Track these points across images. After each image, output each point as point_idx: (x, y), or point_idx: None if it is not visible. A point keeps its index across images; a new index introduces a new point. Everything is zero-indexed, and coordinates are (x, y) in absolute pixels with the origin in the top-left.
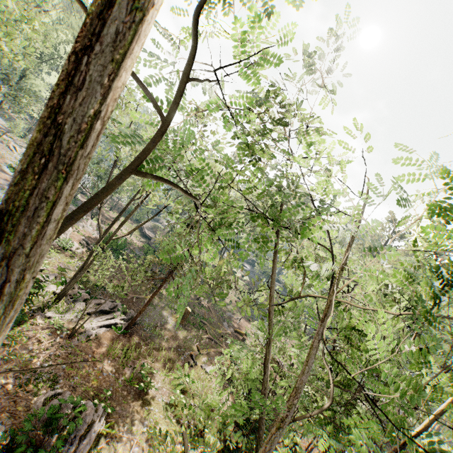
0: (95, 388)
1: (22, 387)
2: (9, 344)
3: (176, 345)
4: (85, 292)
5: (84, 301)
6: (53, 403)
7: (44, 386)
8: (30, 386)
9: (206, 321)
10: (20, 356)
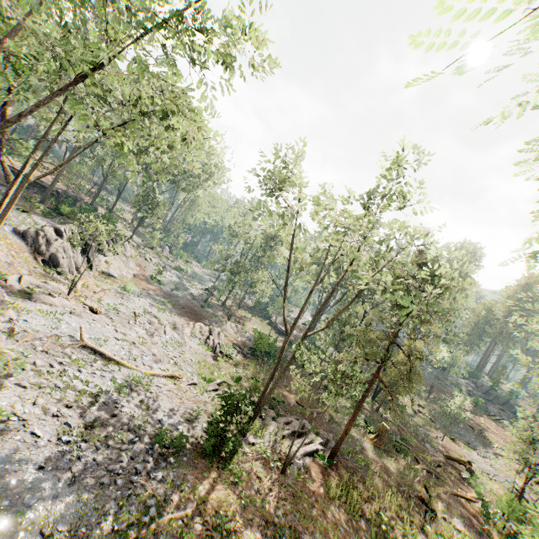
0: None
1: None
2: (236, 482)
3: (393, 481)
4: (268, 408)
5: (272, 420)
6: None
7: None
8: None
9: (405, 443)
10: (252, 500)
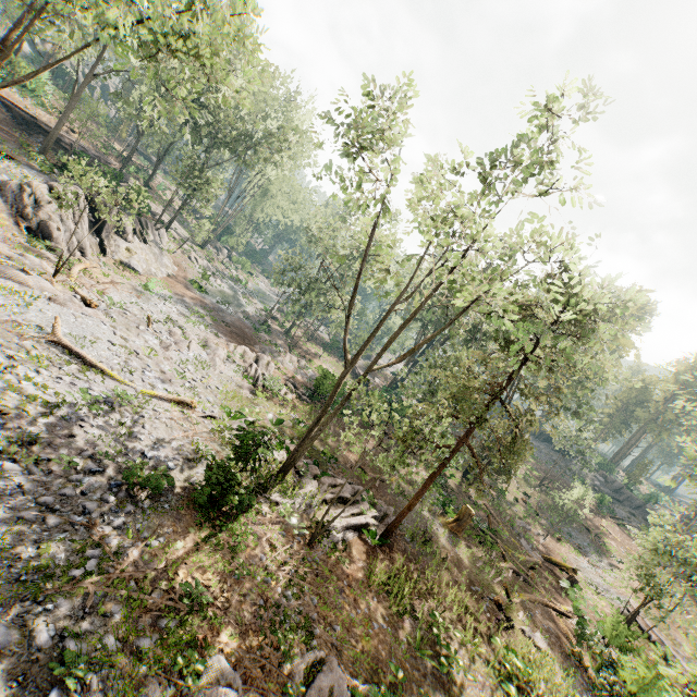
0: (369, 654)
1: (266, 637)
2: (235, 546)
3: (464, 577)
4: (312, 464)
5: (313, 479)
6: (319, 681)
7: (296, 640)
8: (276, 636)
9: (494, 534)
10: (253, 571)
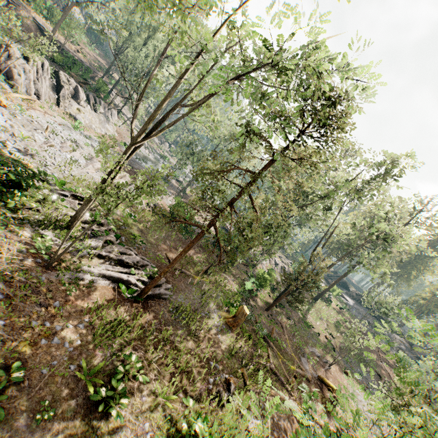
0: (18, 355)
1: None
2: None
3: (210, 353)
4: (114, 235)
5: (106, 243)
6: None
7: None
8: None
9: (272, 342)
10: None
